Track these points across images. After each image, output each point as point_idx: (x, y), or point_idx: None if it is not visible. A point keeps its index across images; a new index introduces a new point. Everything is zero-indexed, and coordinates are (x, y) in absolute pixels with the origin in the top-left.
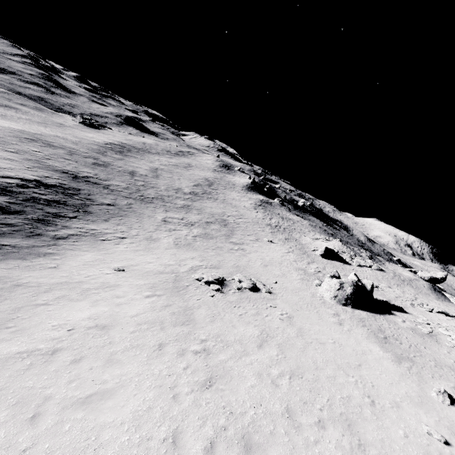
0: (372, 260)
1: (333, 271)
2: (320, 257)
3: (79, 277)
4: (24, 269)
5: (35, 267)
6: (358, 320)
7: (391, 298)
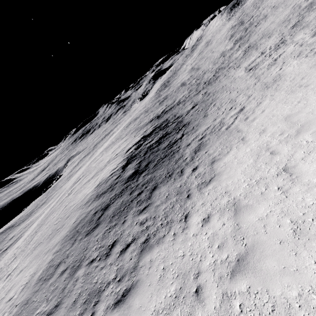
0: None
1: None
2: None
3: (298, 199)
4: (200, 235)
5: (208, 220)
6: None
7: None
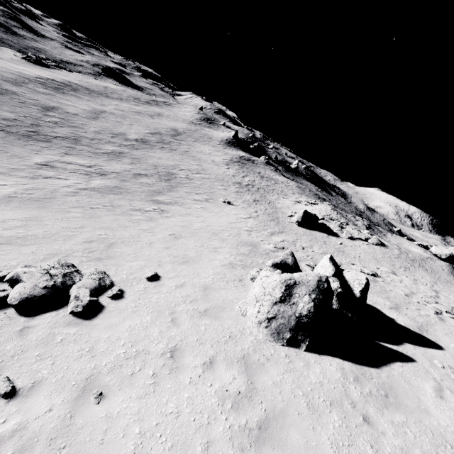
0: (370, 231)
1: (284, 253)
2: (295, 226)
3: None
4: None
5: None
6: (308, 421)
7: (399, 301)
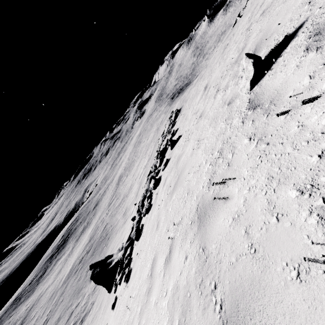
0: None
1: None
2: None
3: None
4: None
5: None
6: None
7: None
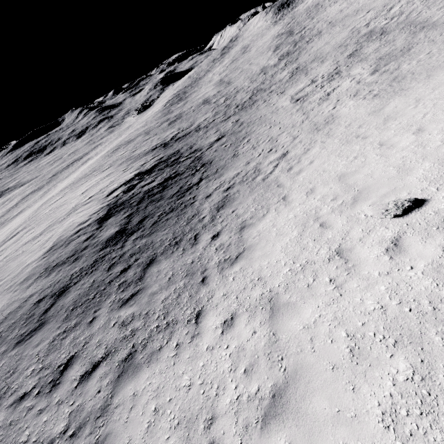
0: None
1: None
2: None
3: (355, 300)
4: (218, 348)
5: (232, 323)
6: None
7: None
